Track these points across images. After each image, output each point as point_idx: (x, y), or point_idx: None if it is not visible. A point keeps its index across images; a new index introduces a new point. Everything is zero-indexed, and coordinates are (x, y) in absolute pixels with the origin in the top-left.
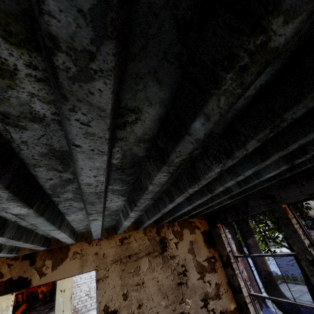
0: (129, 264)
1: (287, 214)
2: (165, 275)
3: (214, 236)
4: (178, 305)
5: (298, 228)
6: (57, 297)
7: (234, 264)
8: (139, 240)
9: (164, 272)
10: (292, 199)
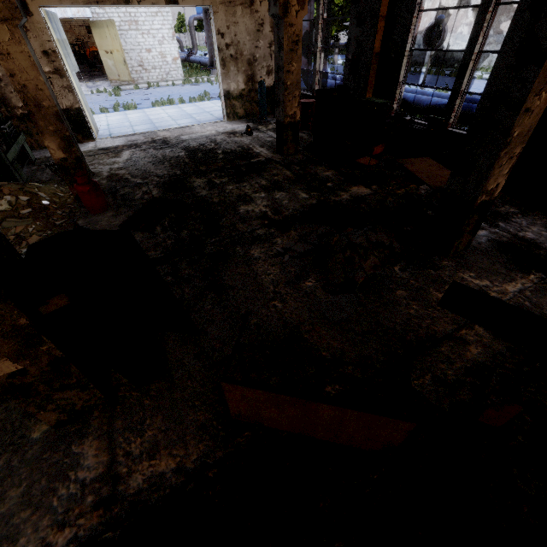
0: (230, 8)
1: None
2: (250, 23)
3: None
4: (256, 42)
5: (321, 4)
6: (104, 59)
7: None
8: None
9: (250, 21)
10: None
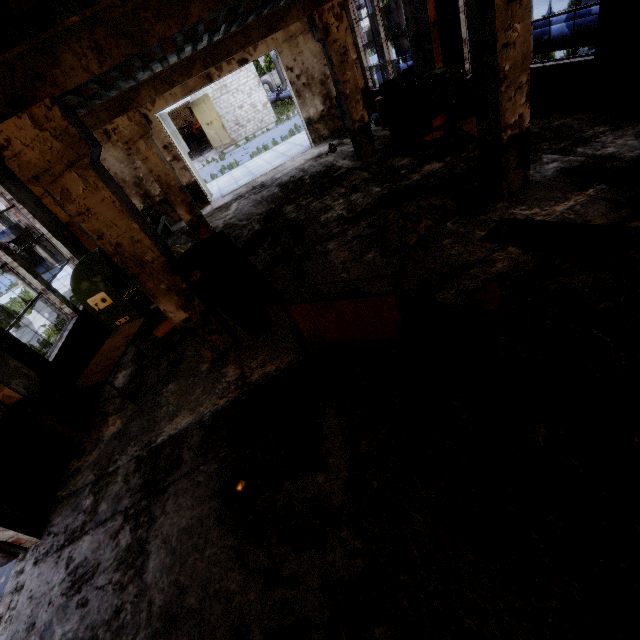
0: (292, 42)
1: None
2: (314, 45)
3: (346, 9)
4: (323, 61)
5: None
6: (207, 132)
7: (356, 28)
8: (294, 24)
9: (313, 44)
10: None
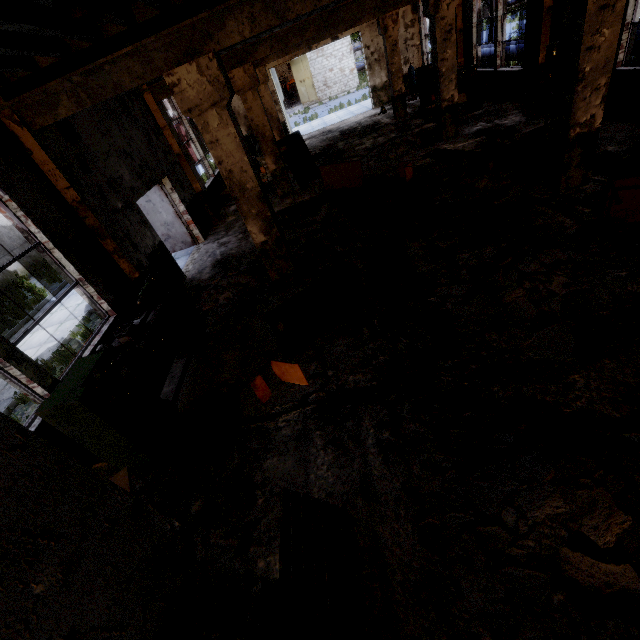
0: (373, 27)
1: None
2: None
3: (417, 6)
4: None
5: None
6: (299, 88)
7: (422, 22)
8: None
9: None
10: None
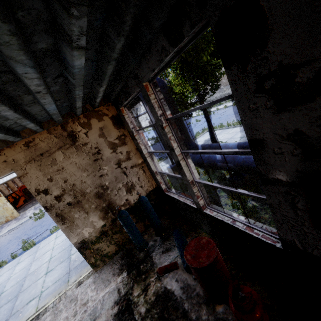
0: (44, 160)
1: (147, 91)
2: (81, 158)
3: (121, 119)
4: (97, 172)
5: (155, 102)
6: None
7: (136, 136)
8: (46, 140)
9: (80, 156)
10: (146, 77)
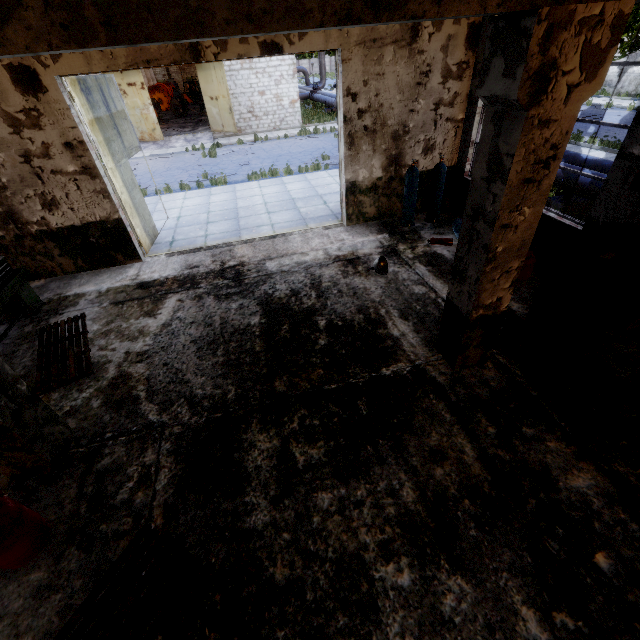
0: (373, 50)
1: None
2: (406, 72)
3: (482, 34)
4: (411, 103)
5: None
6: (208, 107)
7: None
8: None
9: (407, 68)
10: None
